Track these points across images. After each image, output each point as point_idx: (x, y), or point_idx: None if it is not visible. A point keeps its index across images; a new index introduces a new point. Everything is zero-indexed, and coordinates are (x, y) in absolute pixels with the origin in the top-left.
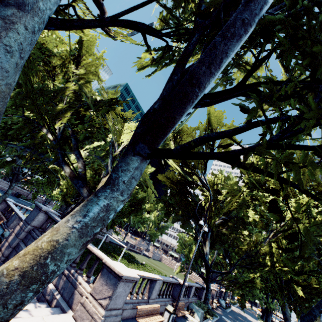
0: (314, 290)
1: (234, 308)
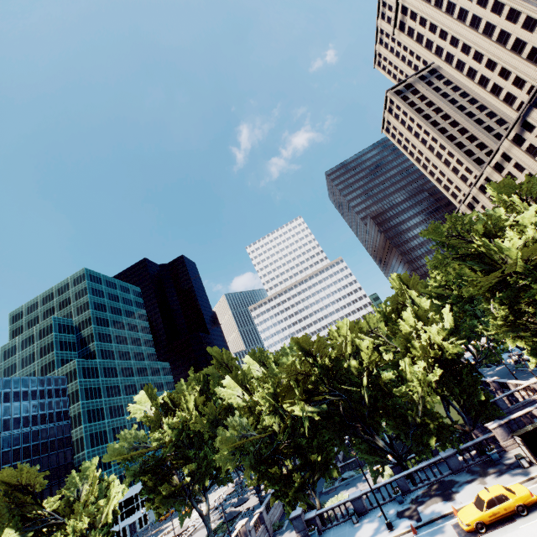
0: None
1: None
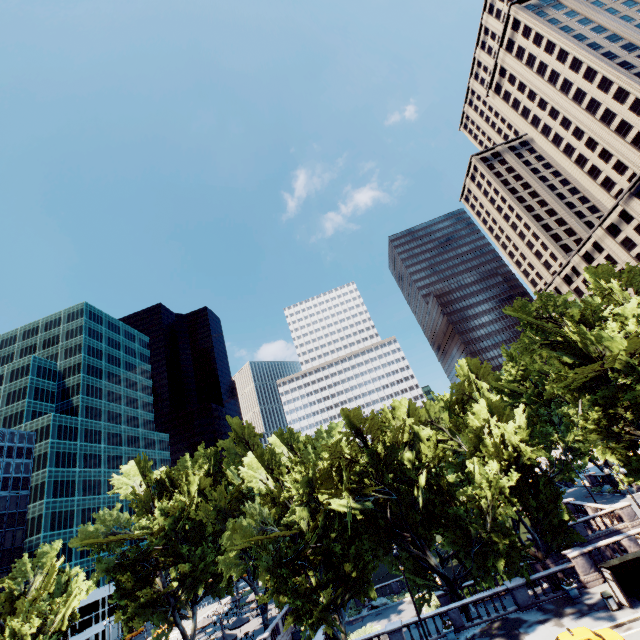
0: None
1: None
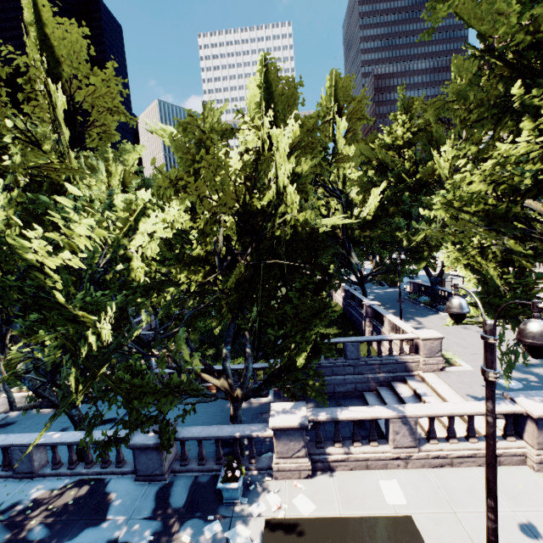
0: None
1: None
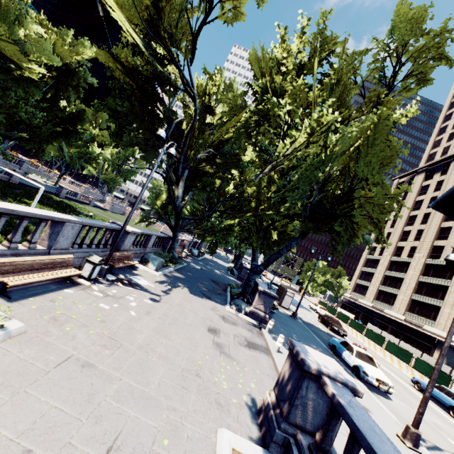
0: (287, 236)
1: (208, 256)
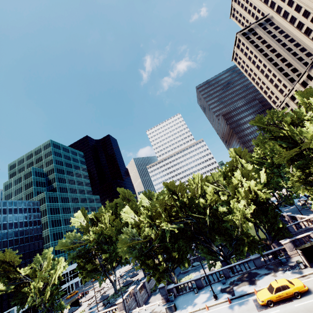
0: None
1: None
